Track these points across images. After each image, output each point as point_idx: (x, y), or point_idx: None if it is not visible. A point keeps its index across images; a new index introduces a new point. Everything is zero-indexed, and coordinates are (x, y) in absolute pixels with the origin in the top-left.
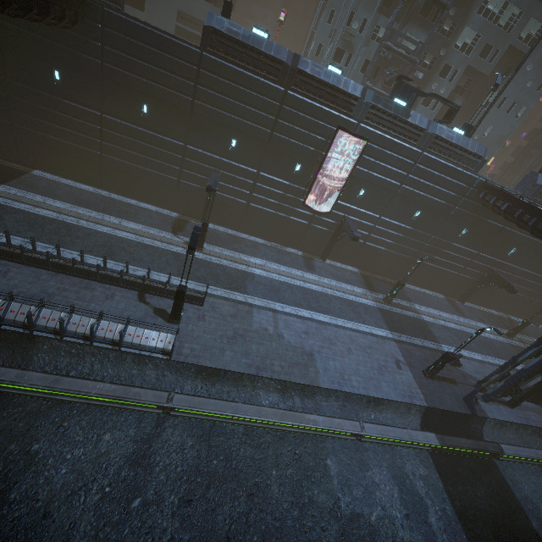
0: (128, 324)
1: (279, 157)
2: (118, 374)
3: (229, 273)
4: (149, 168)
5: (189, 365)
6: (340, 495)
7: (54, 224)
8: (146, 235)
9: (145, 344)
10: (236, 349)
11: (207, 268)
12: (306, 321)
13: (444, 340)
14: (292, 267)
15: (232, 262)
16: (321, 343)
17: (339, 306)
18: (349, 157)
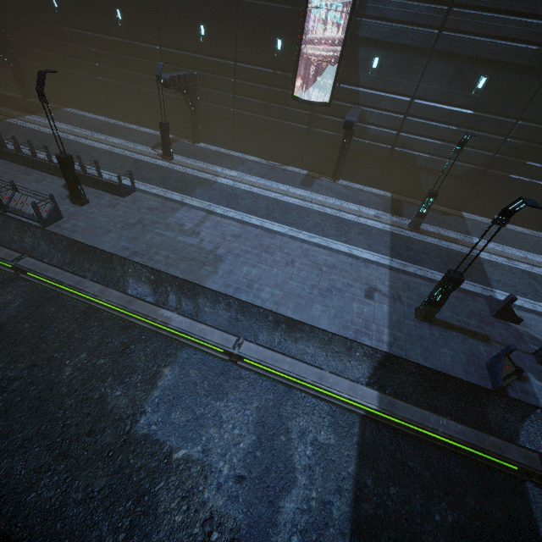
0: (15, 191)
1: (254, 34)
2: (2, 238)
3: (184, 178)
4: (139, 85)
5: (61, 237)
6: (149, 410)
7: (45, 137)
8: (121, 147)
9: (25, 210)
10: (125, 234)
11: (163, 172)
12: (247, 226)
13: (507, 286)
14: (278, 181)
15: (198, 171)
16: (249, 248)
17: (316, 221)
18: (343, 4)
